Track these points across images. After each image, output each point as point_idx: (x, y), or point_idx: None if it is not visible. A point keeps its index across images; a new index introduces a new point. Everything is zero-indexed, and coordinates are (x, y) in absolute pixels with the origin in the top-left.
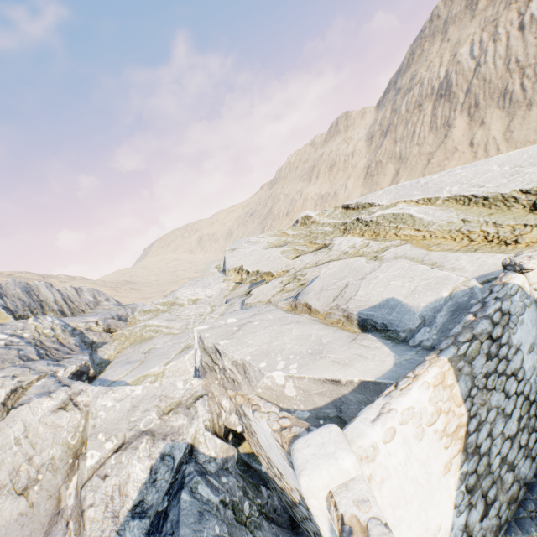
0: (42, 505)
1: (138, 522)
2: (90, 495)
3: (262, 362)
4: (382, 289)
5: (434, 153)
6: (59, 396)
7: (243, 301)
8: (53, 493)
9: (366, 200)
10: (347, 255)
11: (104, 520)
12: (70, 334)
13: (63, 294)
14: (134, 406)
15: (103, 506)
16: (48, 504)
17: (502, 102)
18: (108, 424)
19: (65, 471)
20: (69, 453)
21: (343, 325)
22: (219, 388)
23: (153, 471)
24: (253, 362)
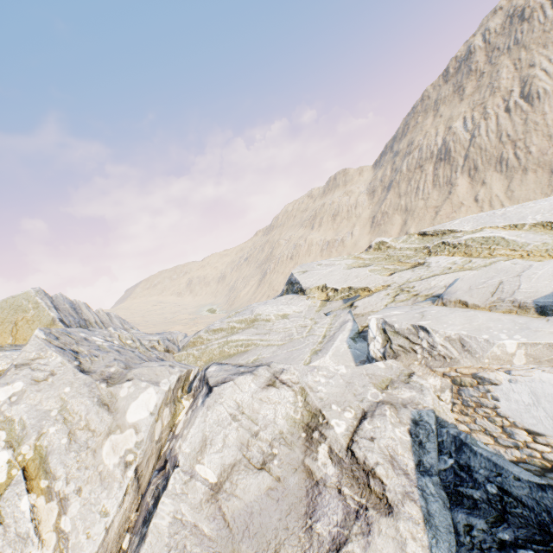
0: (289, 479)
1: (429, 479)
2: (368, 455)
3: (481, 334)
4: (547, 281)
5: (440, 207)
6: (263, 374)
7: (351, 312)
8: (297, 467)
9: (444, 228)
10: (453, 270)
11: (398, 477)
12: (146, 348)
13: (99, 317)
14: (348, 382)
15: (388, 464)
16: (296, 478)
17: (499, 167)
18: (334, 397)
19: (300, 444)
20: (297, 427)
21: (517, 313)
22: (421, 368)
23: (413, 435)
24: (474, 335)
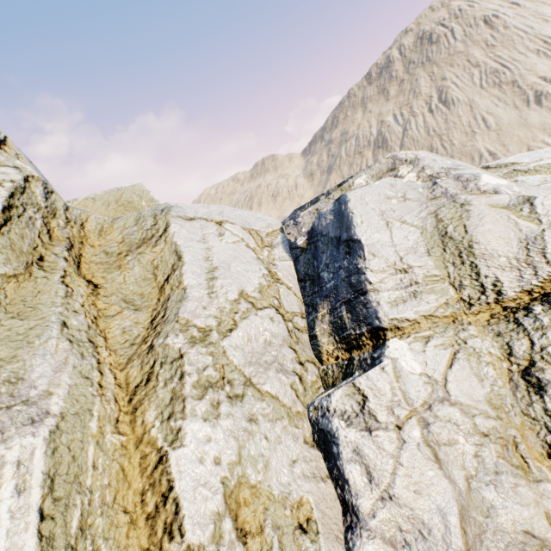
0: None
1: None
2: None
3: None
4: None
5: None
6: None
7: None
8: None
9: (505, 162)
10: (550, 181)
11: None
12: None
13: None
14: None
15: None
16: None
17: None
18: None
19: None
20: None
21: None
22: None
23: None
24: None
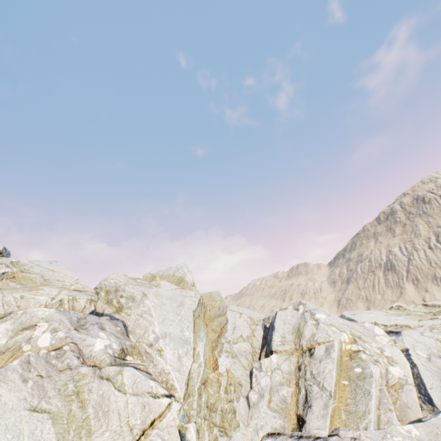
0: None
1: None
2: None
3: None
4: None
5: (396, 301)
6: (416, 331)
7: None
8: None
9: (438, 303)
10: None
11: None
12: None
13: None
14: None
15: None
16: None
17: (435, 282)
18: None
19: None
20: None
21: None
22: None
23: None
24: None
